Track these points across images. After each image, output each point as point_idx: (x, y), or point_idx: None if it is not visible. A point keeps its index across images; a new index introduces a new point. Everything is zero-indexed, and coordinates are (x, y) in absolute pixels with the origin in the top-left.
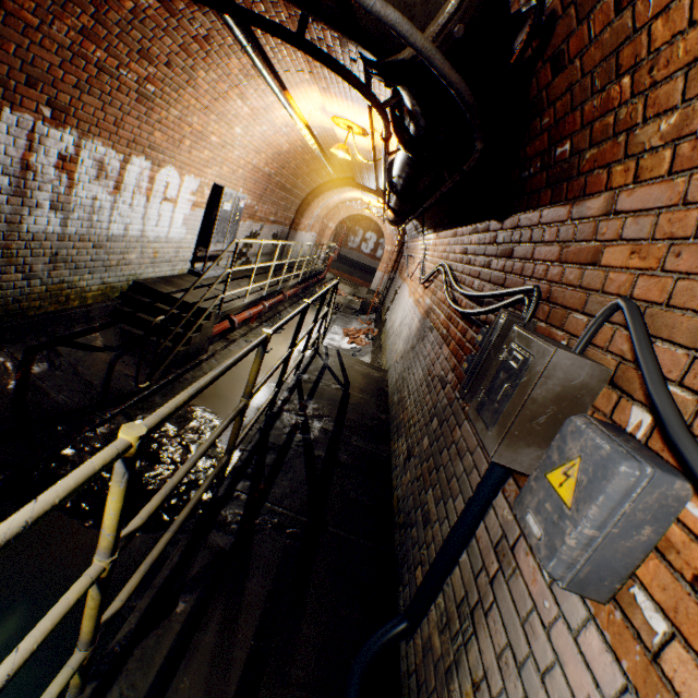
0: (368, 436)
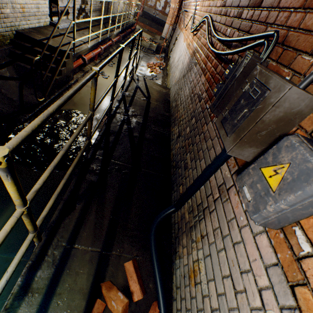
0: (159, 125)
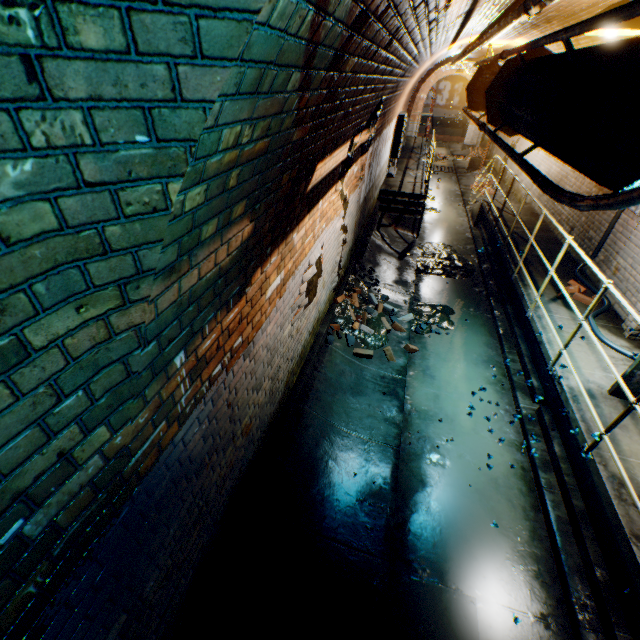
0: (541, 232)
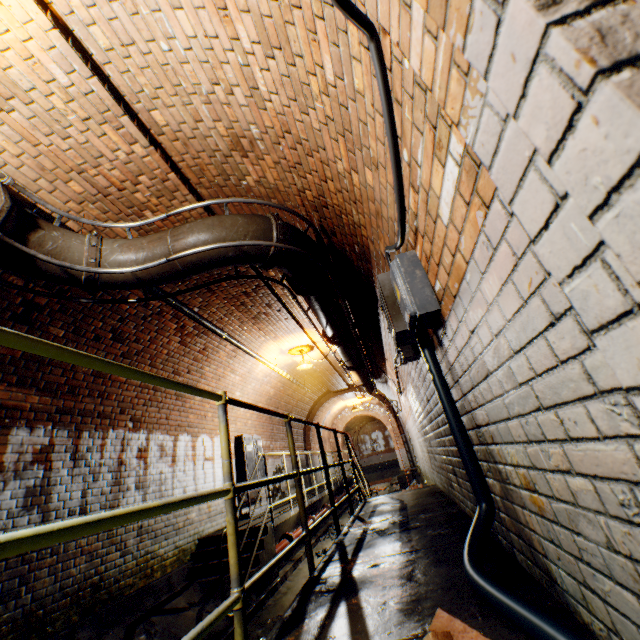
0: (433, 510)
